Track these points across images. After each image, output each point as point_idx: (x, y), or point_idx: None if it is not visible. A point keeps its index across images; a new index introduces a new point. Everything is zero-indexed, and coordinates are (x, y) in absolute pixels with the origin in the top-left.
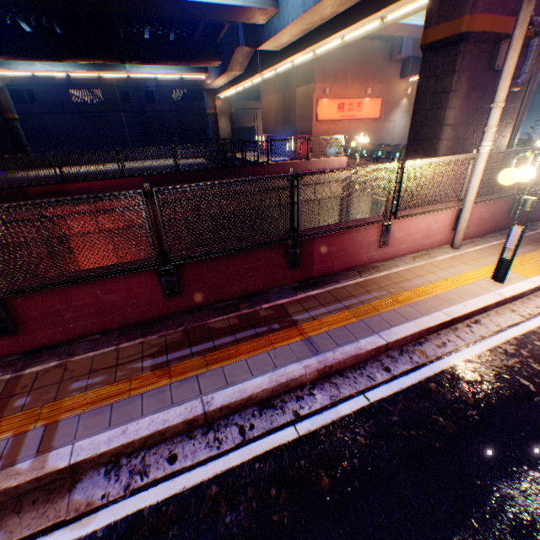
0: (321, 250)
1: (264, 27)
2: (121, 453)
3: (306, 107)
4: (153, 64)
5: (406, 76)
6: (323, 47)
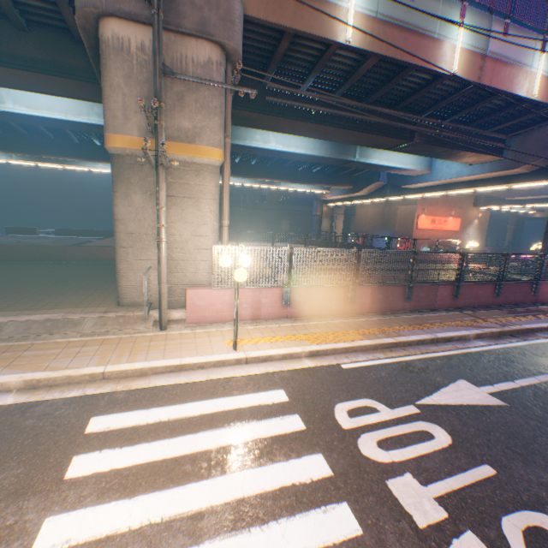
0: (541, 289)
1: (413, 177)
2: (539, 330)
3: (407, 219)
4: (307, 184)
5: (478, 205)
6: (455, 191)
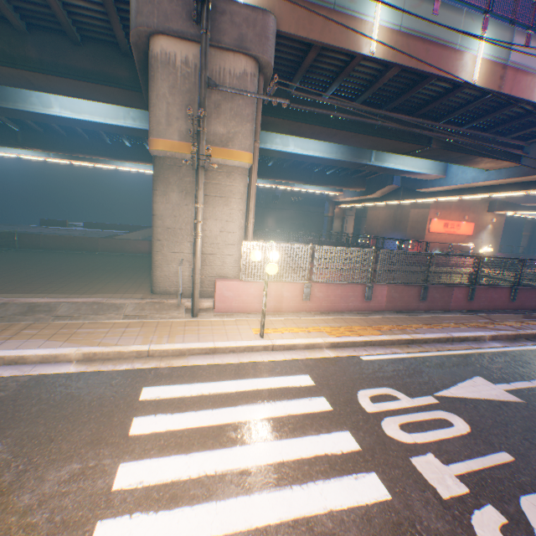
0: None
1: (427, 181)
2: None
3: (419, 222)
4: (321, 186)
5: (492, 211)
6: (469, 196)
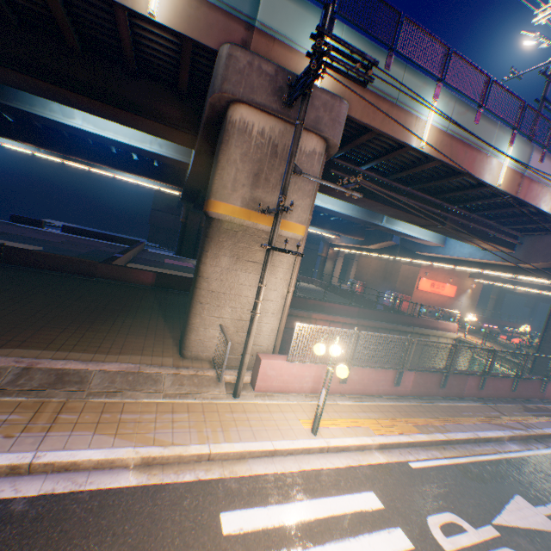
0: (548, 387)
1: (426, 246)
2: None
3: (409, 278)
4: (323, 229)
5: (473, 277)
6: (463, 267)
